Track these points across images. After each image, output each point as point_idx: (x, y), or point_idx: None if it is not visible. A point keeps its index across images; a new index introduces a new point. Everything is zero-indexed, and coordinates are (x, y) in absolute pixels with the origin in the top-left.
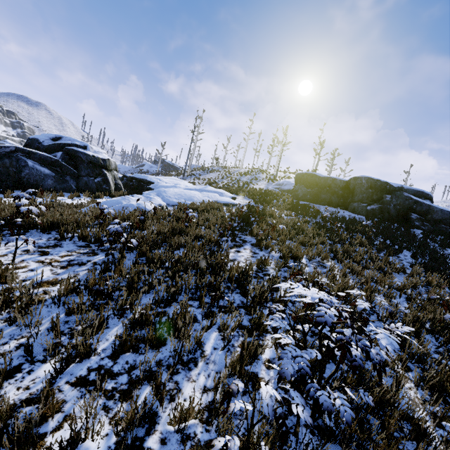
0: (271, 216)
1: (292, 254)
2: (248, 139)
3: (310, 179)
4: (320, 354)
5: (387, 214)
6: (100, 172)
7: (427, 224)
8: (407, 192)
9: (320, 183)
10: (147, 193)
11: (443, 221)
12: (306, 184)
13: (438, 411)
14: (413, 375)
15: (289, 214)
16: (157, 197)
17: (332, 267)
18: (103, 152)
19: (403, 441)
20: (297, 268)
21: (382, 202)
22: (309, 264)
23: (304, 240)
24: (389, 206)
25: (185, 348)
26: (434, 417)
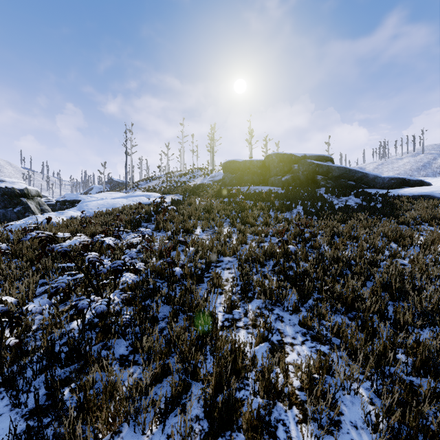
0: (189, 204)
1: (183, 228)
2: (183, 142)
3: (232, 166)
4: (85, 275)
5: (298, 181)
6: (18, 201)
7: (330, 182)
8: (310, 158)
9: (241, 167)
10: (68, 210)
11: (341, 176)
12: (231, 171)
13: (225, 302)
14: (236, 289)
15: (209, 200)
16: (77, 212)
17: (220, 231)
18: (18, 181)
19: (189, 328)
20: (175, 237)
21: (292, 171)
22: (202, 233)
23: (208, 216)
24: (298, 173)
25: (12, 308)
26: (224, 307)
